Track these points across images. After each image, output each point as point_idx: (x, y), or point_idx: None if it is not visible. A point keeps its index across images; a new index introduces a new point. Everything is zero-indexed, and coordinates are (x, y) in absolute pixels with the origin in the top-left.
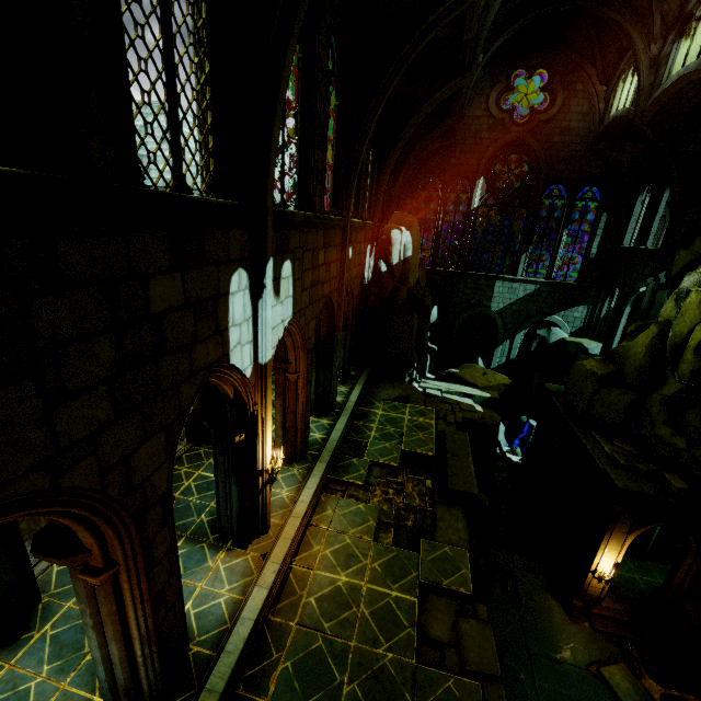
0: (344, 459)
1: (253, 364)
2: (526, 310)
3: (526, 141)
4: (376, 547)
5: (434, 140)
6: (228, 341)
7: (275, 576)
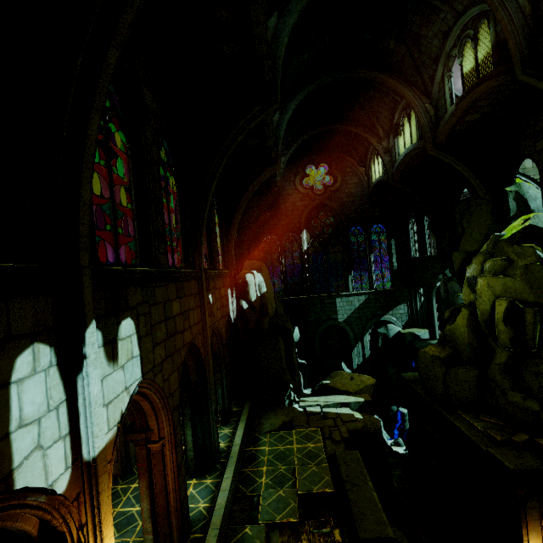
0: (235, 532)
1: (72, 466)
2: (364, 315)
3: (326, 204)
4: None
5: (265, 211)
6: (8, 454)
7: None
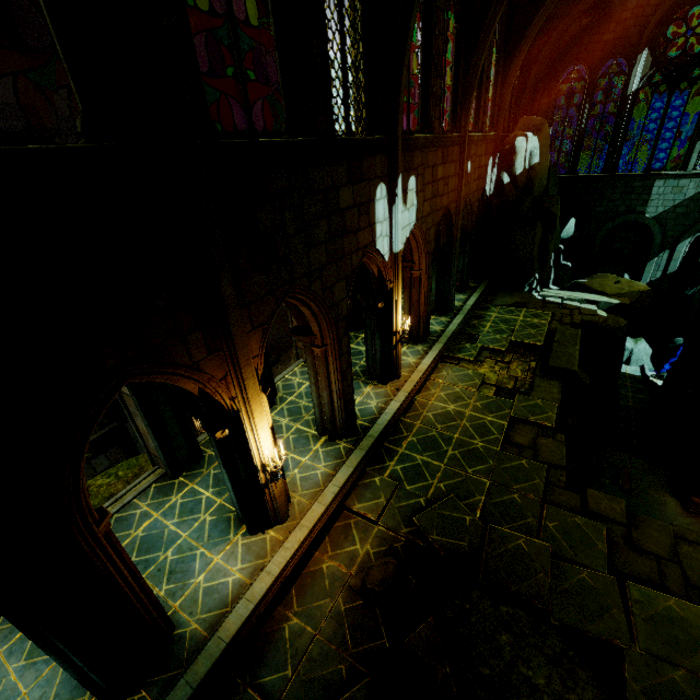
0: (458, 344)
1: (389, 252)
2: (696, 212)
3: None
4: (479, 395)
5: (581, 16)
6: (375, 232)
7: (405, 398)
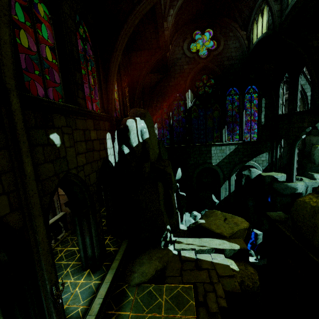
0: None
1: None
2: (233, 161)
3: (209, 67)
4: None
5: (157, 74)
6: None
7: None
